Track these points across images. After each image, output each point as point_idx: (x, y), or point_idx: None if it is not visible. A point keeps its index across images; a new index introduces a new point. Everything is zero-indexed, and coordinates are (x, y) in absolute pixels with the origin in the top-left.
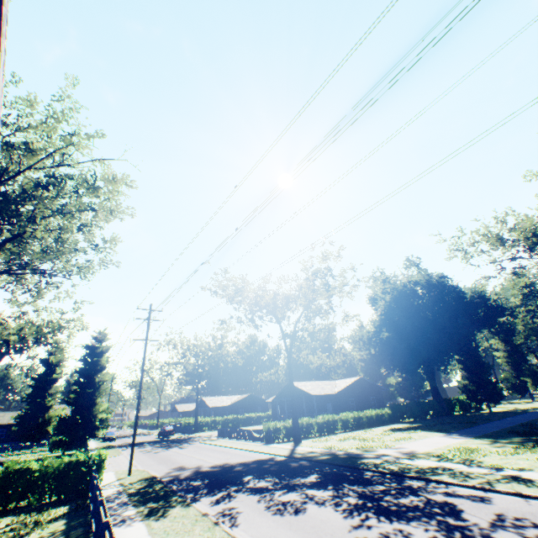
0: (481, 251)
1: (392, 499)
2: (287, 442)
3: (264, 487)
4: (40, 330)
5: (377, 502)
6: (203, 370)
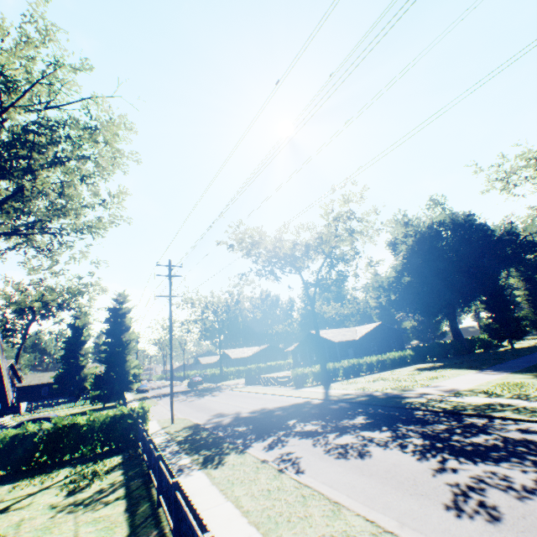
0: (524, 179)
1: (463, 439)
2: (316, 386)
3: (313, 431)
4: (61, 296)
5: (447, 442)
6: (223, 325)
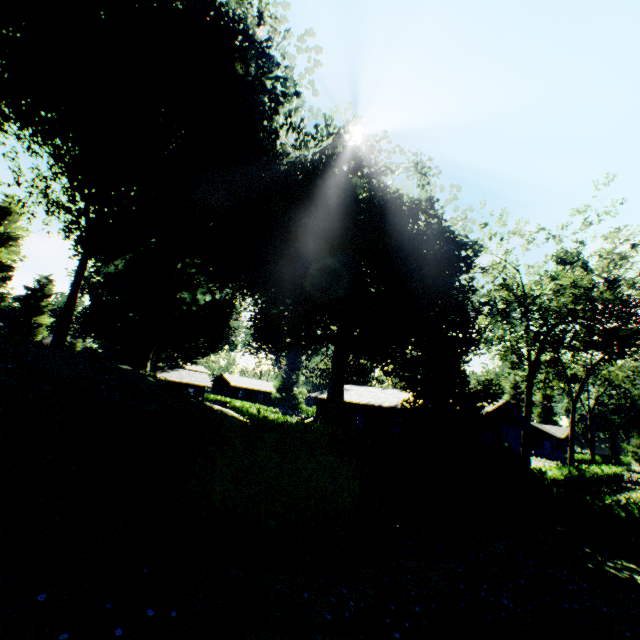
0: None
1: None
2: None
3: None
4: None
5: None
6: None
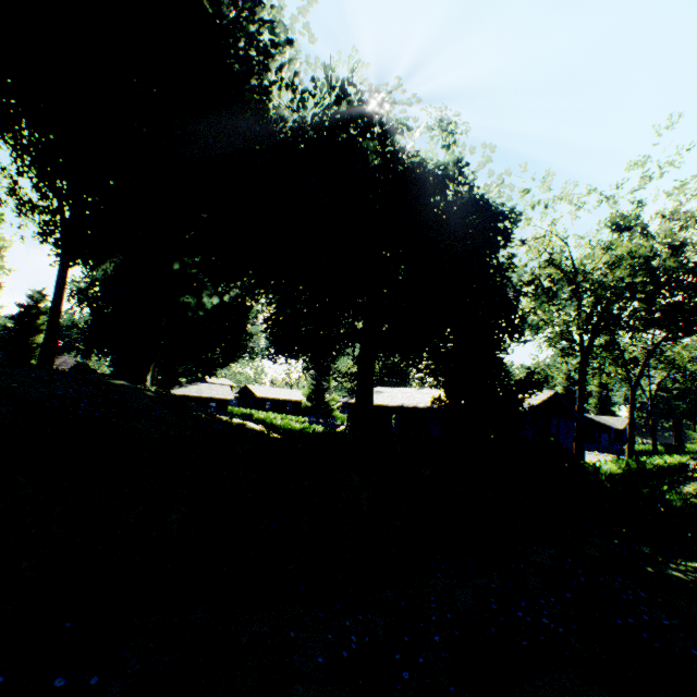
0: None
1: None
2: None
3: None
4: None
5: None
6: None
